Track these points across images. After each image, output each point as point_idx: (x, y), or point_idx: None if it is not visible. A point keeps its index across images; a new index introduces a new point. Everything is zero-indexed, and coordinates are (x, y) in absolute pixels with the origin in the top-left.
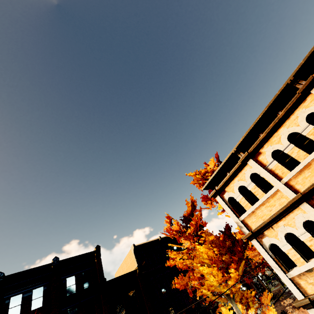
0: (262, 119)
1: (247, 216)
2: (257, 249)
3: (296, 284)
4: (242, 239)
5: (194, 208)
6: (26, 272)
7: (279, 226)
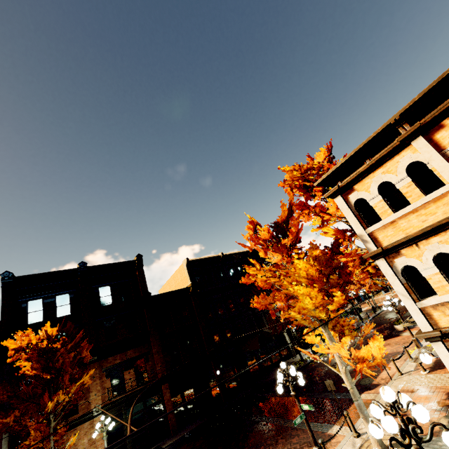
0: None
1: (380, 227)
2: (383, 271)
3: (425, 315)
4: (364, 257)
5: (290, 214)
6: (43, 275)
7: (431, 243)
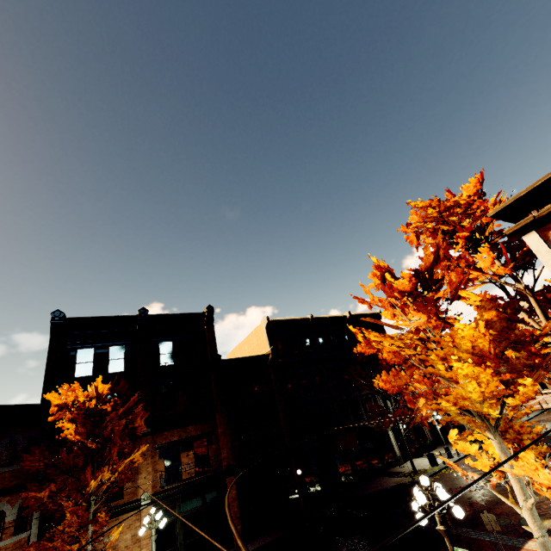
0: None
1: None
2: None
3: None
4: None
5: (436, 261)
6: (98, 320)
7: None
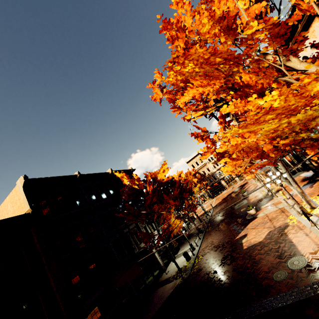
0: None
1: None
2: None
3: None
4: None
5: None
6: None
7: None
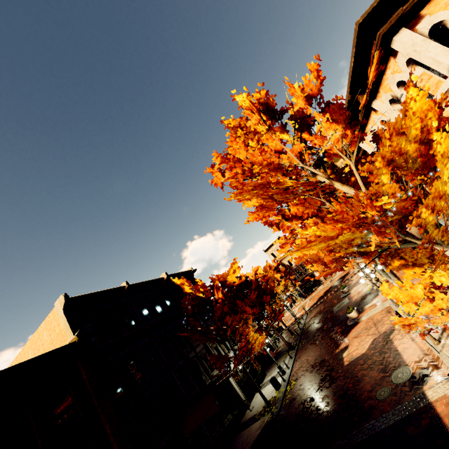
0: None
1: None
2: None
3: None
4: None
5: None
6: None
7: None
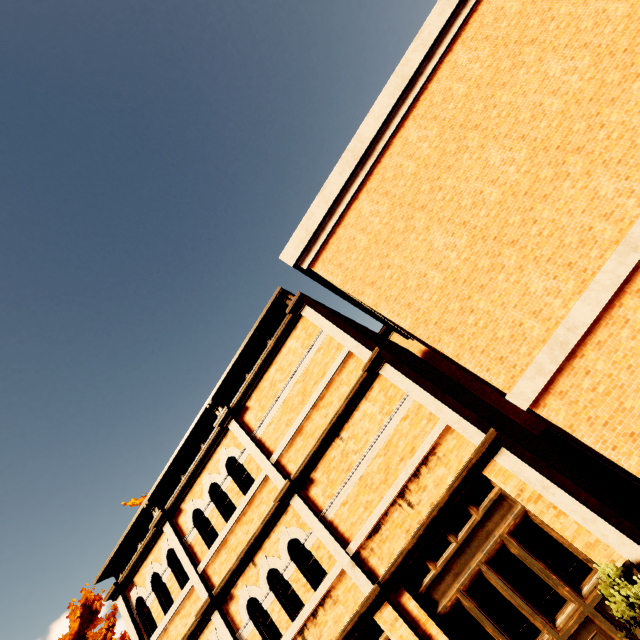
0: (185, 451)
1: (158, 638)
2: None
3: None
4: None
5: (89, 620)
6: None
7: None
